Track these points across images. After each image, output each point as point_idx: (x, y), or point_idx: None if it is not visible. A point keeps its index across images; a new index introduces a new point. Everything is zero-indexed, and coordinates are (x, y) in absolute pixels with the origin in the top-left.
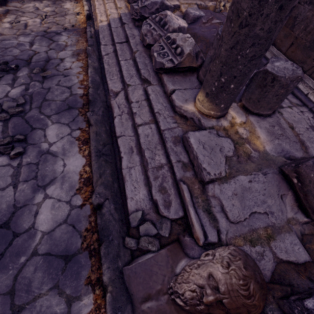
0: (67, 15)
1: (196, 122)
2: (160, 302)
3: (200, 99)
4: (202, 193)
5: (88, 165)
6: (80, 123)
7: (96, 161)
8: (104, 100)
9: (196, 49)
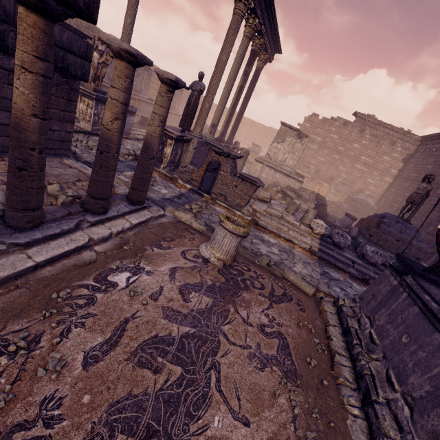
0: (293, 251)
1: None
2: None
3: None
4: None
5: None
6: None
7: None
8: None
9: None
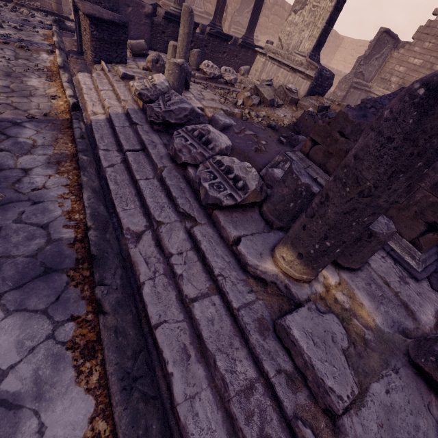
0: (35, 97)
1: (281, 289)
2: None
3: (286, 258)
4: (336, 436)
5: (101, 414)
6: (72, 305)
7: (125, 403)
8: (118, 249)
9: (260, 182)
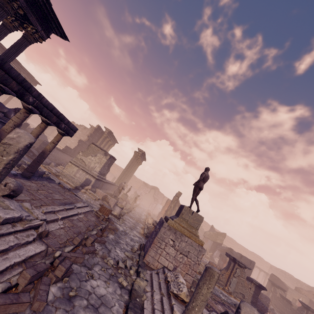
0: None
1: None
2: None
3: None
4: None
5: None
6: None
7: None
8: None
9: None
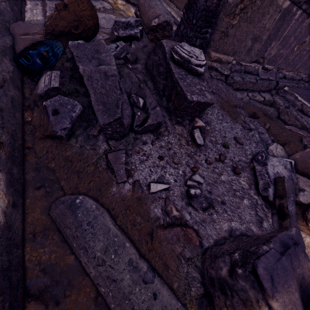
0: None
1: None
2: (35, 37)
3: None
4: None
5: None
6: None
7: None
8: None
9: None
